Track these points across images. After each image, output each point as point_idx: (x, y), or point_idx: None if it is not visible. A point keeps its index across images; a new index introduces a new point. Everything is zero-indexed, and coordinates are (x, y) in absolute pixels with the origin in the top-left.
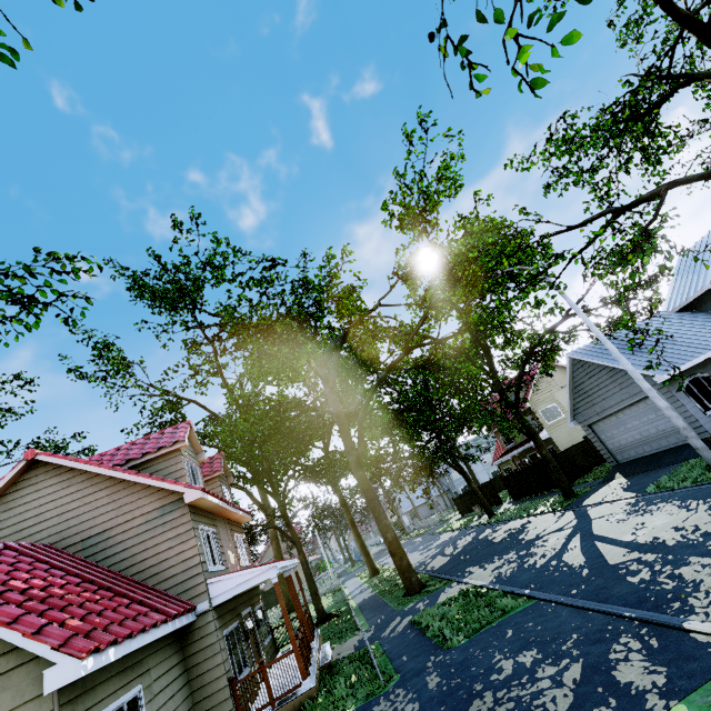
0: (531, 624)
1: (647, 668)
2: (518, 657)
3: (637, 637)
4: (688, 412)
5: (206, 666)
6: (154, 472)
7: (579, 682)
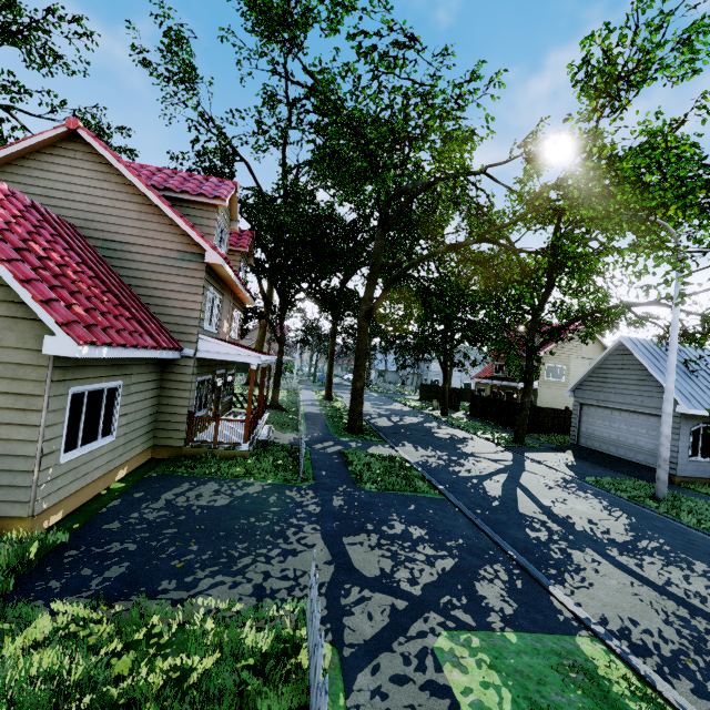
0: (432, 512)
1: (503, 596)
2: (410, 527)
3: (508, 572)
4: (676, 448)
5: (175, 393)
6: (187, 215)
7: (446, 572)
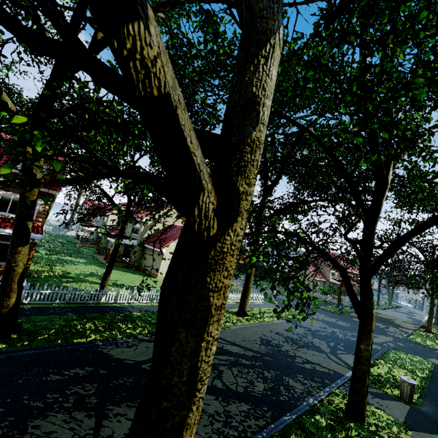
0: None
1: None
2: None
3: None
4: None
5: None
6: None
7: None
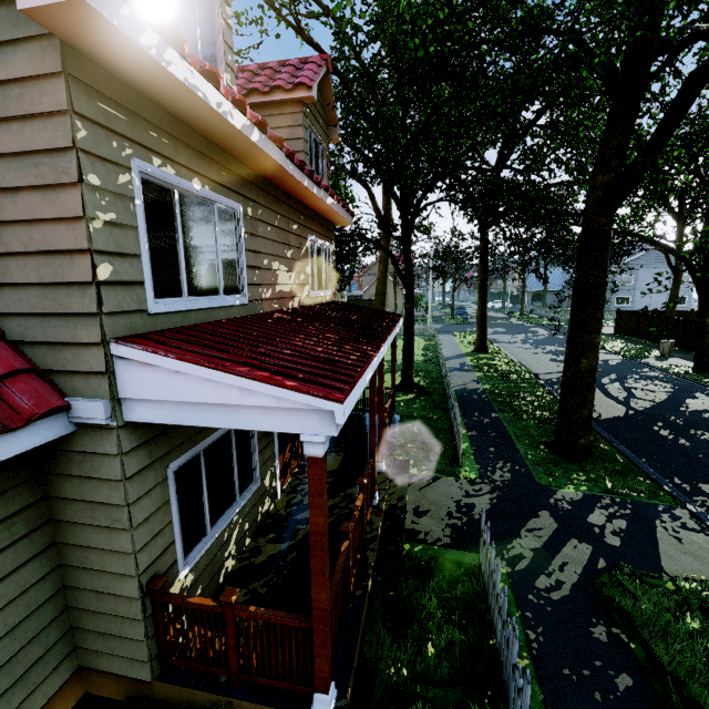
0: None
1: None
2: None
3: None
4: None
5: (92, 537)
6: None
7: None
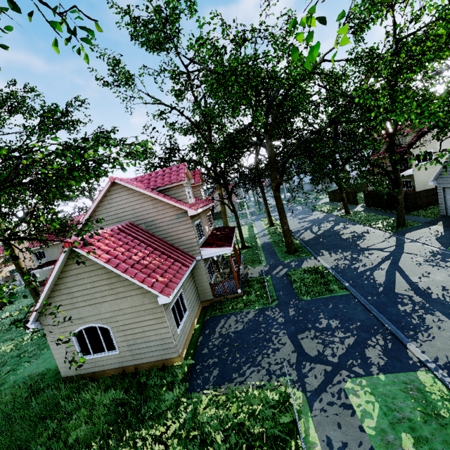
0: (342, 306)
1: (379, 355)
2: (330, 320)
3: (384, 339)
4: None
5: (200, 277)
6: (171, 194)
7: (350, 346)
